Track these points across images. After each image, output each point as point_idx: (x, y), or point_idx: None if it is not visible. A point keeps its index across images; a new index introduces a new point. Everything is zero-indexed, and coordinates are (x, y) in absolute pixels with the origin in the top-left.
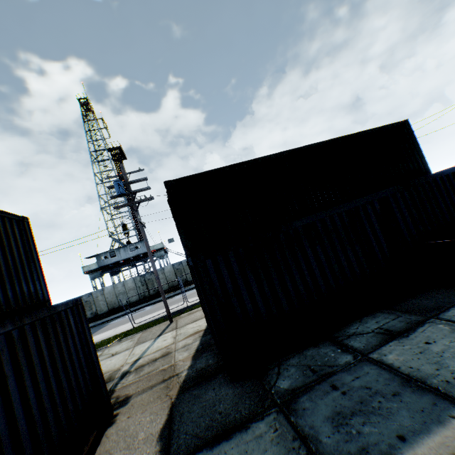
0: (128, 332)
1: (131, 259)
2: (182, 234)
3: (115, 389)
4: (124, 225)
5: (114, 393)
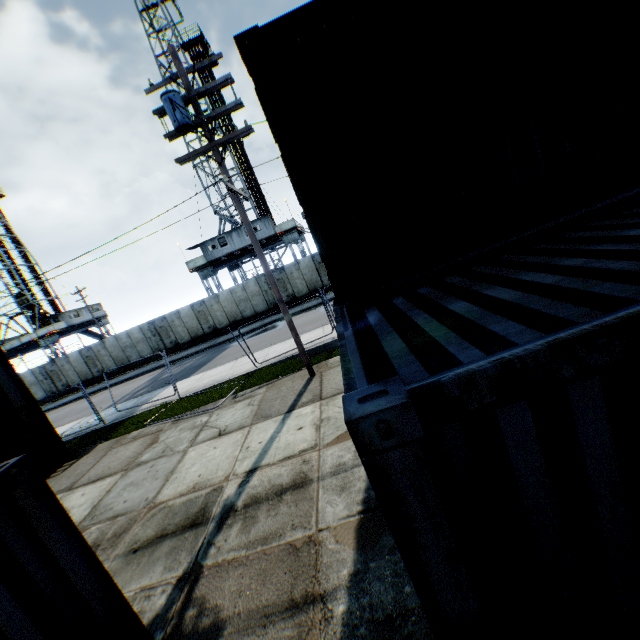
0: (247, 378)
1: (250, 248)
2: (312, 228)
3: (203, 565)
4: None
5: (199, 584)
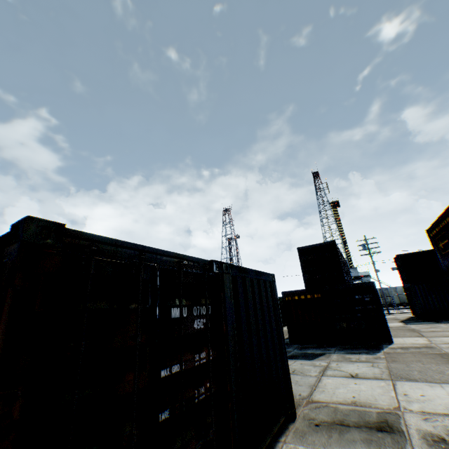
0: None
1: None
2: (402, 275)
3: None
4: None
5: None
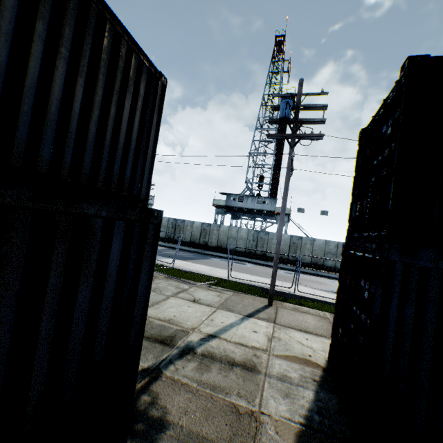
0: (220, 281)
1: (253, 211)
2: (395, 185)
3: (162, 372)
4: (262, 177)
5: (156, 382)
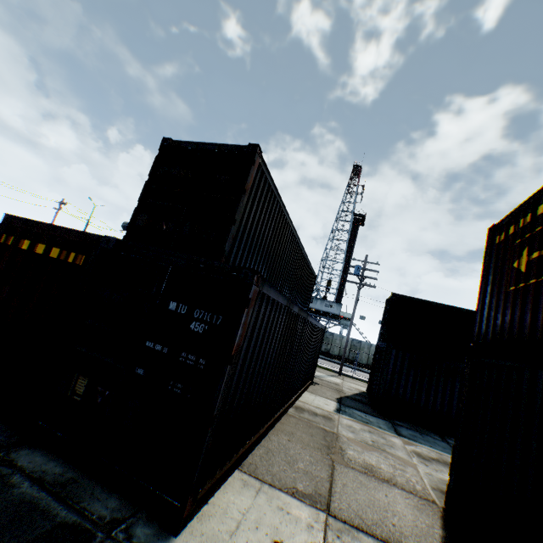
0: None
1: (320, 312)
2: (385, 327)
3: None
4: (330, 281)
5: None
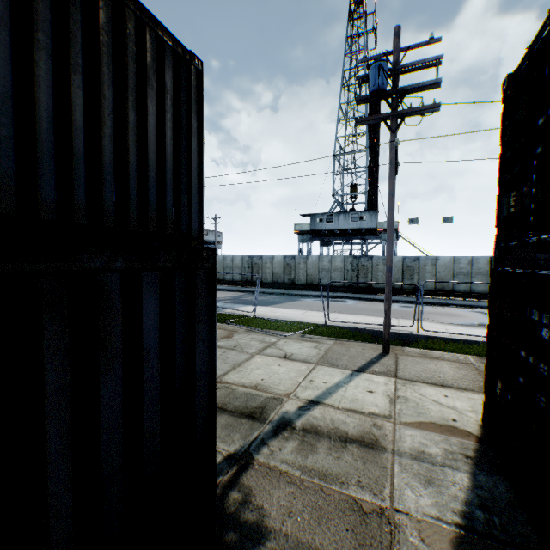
0: (316, 327)
1: (348, 232)
2: None
3: (254, 457)
4: (354, 185)
5: (247, 472)
